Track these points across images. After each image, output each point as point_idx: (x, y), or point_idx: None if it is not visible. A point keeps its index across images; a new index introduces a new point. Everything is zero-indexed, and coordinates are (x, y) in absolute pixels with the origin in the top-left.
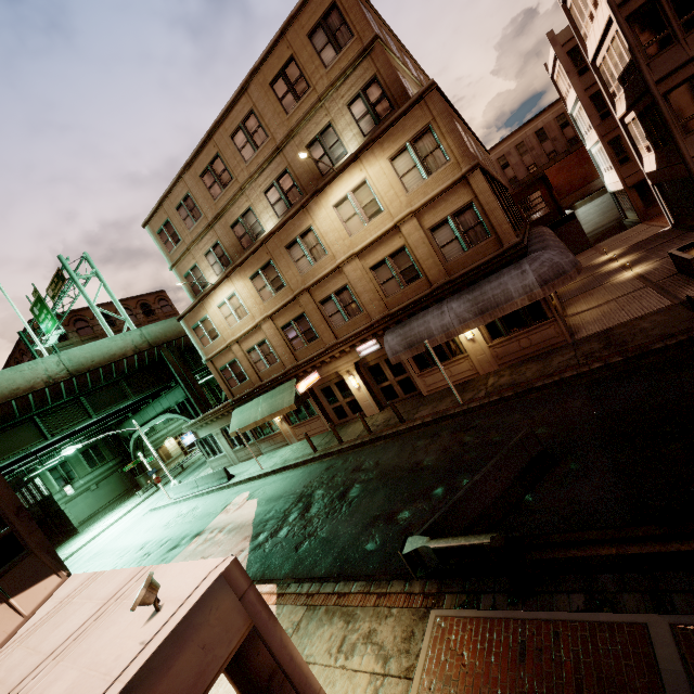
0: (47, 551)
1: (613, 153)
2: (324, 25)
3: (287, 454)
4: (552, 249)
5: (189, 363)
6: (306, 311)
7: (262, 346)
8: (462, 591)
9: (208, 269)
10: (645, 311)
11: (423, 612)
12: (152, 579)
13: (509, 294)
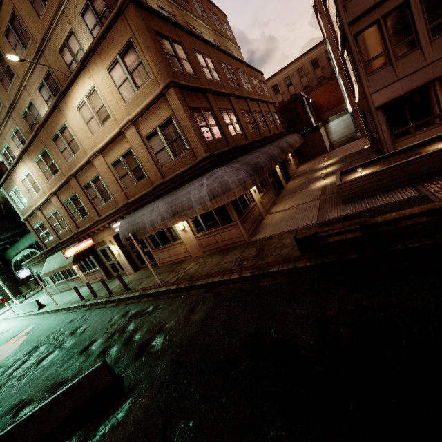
0: None
1: (347, 83)
2: None
3: (75, 296)
4: (230, 166)
5: None
6: (76, 192)
7: (56, 214)
8: None
9: (16, 149)
10: (299, 225)
11: None
12: None
13: (190, 202)
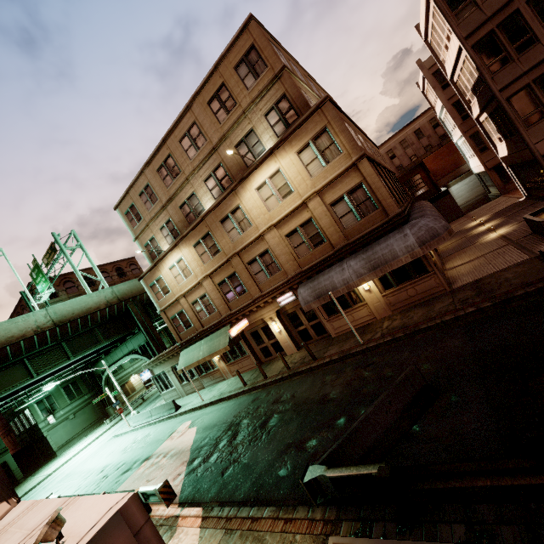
0: (1, 479)
1: (474, 144)
2: (246, 60)
3: (223, 388)
4: (427, 217)
5: (149, 314)
6: (237, 271)
7: (204, 299)
8: (357, 518)
9: (162, 240)
10: (508, 264)
11: (322, 539)
12: (58, 515)
13: (395, 253)
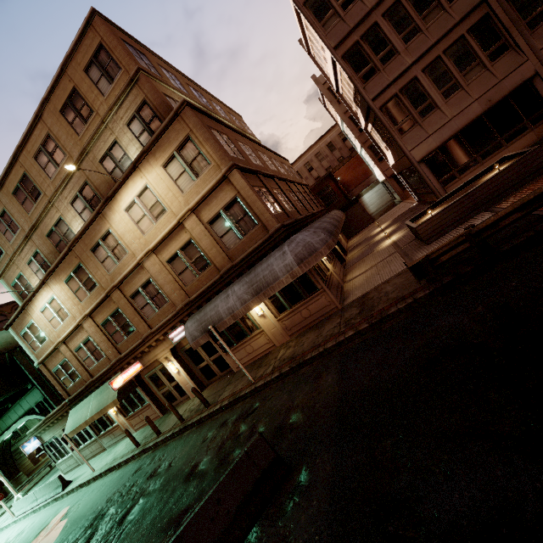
0: None
1: (373, 154)
2: (96, 62)
3: (120, 450)
4: (307, 231)
5: None
6: (119, 306)
7: (88, 343)
8: None
9: (33, 276)
10: (391, 275)
11: None
12: None
13: (275, 274)
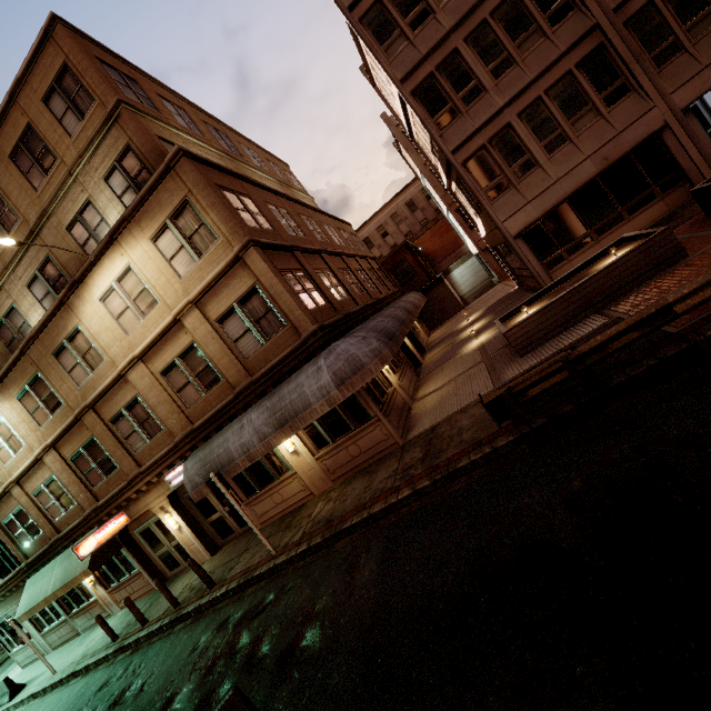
0: None
1: (462, 220)
2: (60, 89)
3: (94, 641)
4: (353, 336)
5: None
6: (95, 435)
7: (52, 485)
8: None
9: None
10: (471, 399)
11: None
12: None
13: (306, 399)
